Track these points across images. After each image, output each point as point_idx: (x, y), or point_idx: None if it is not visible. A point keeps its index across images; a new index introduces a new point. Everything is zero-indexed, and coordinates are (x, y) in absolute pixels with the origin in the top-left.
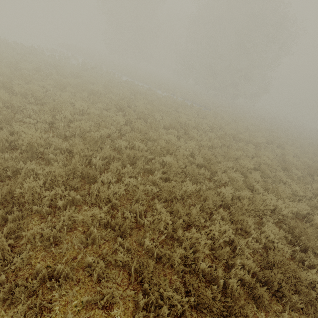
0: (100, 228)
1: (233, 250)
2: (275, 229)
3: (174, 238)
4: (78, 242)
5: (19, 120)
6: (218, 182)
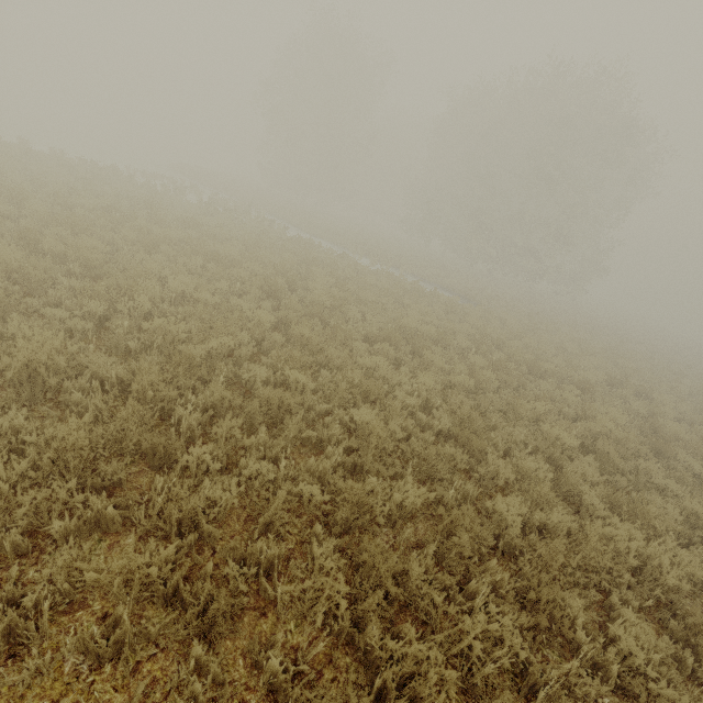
0: (153, 607)
1: (526, 695)
2: (647, 632)
3: (357, 646)
4: (79, 651)
5: (34, 310)
6: (488, 481)
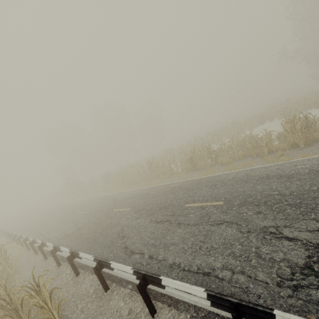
0: None
1: None
2: None
3: None
4: None
5: None
6: None
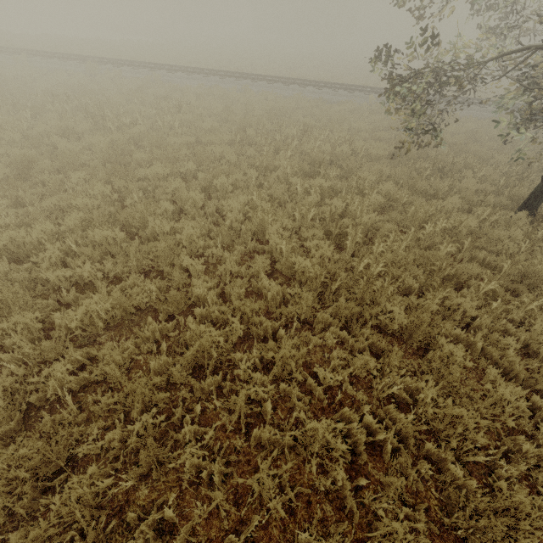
0: None
1: None
2: None
3: None
4: None
5: None
6: None
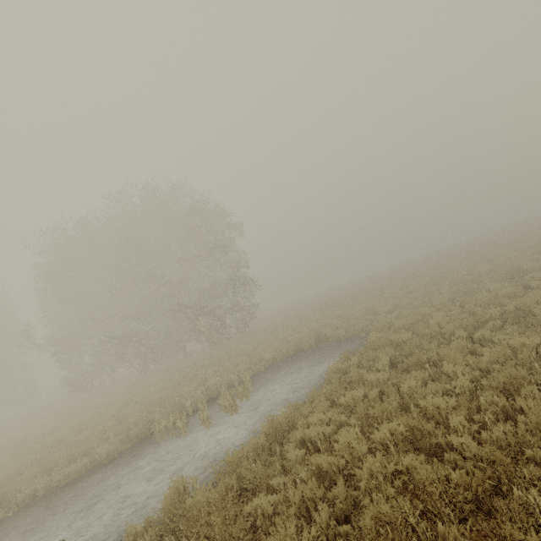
0: None
1: None
2: None
3: None
4: None
5: None
6: None
